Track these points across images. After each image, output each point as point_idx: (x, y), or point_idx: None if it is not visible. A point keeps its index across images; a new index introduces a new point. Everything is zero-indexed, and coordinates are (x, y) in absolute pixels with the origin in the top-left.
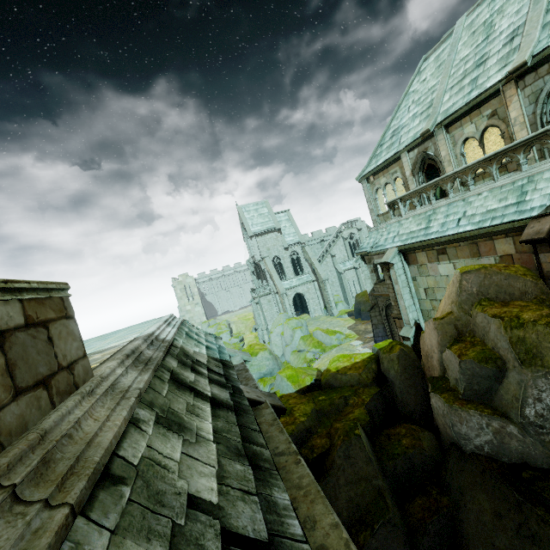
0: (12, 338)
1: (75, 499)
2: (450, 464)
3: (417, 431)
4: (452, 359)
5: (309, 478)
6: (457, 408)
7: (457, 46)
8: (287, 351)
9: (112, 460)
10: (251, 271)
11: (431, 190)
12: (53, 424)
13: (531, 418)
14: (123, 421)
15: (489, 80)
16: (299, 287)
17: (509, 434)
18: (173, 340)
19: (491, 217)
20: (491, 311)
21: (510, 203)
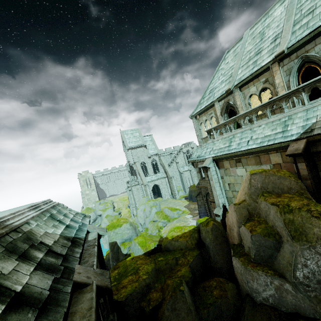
0: None
1: None
2: (246, 311)
3: (223, 284)
4: (246, 233)
5: None
6: (250, 269)
7: (245, 45)
8: (147, 221)
9: None
10: (128, 170)
11: (232, 123)
12: None
13: (300, 279)
14: None
15: (263, 61)
16: (156, 181)
17: (285, 290)
18: (21, 225)
19: (267, 140)
20: (271, 200)
21: (278, 131)
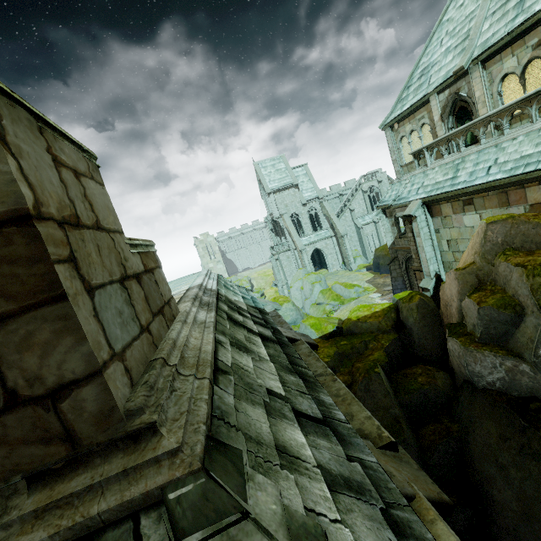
0: (143, 279)
1: (209, 376)
2: (462, 398)
3: (432, 371)
4: (471, 307)
5: (345, 390)
6: (473, 350)
7: None
8: (307, 304)
9: (216, 361)
10: (269, 228)
11: (461, 136)
12: (176, 337)
13: None
14: (212, 340)
15: (539, 1)
16: (317, 243)
17: (521, 372)
18: (217, 290)
19: (524, 164)
20: (515, 260)
21: None
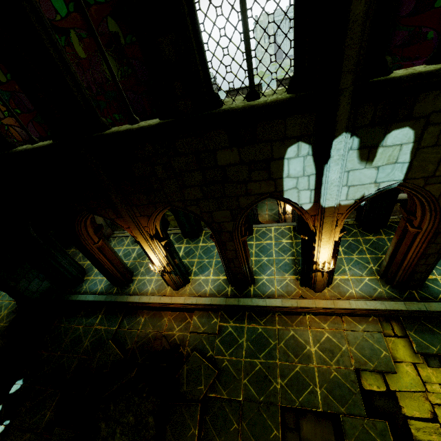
0: None
1: None
2: None
3: None
4: None
5: None
6: None
7: None
8: None
9: None
10: None
11: None
12: None
13: None
14: None
15: None
16: None
17: None
18: None
19: None
20: None
21: None
